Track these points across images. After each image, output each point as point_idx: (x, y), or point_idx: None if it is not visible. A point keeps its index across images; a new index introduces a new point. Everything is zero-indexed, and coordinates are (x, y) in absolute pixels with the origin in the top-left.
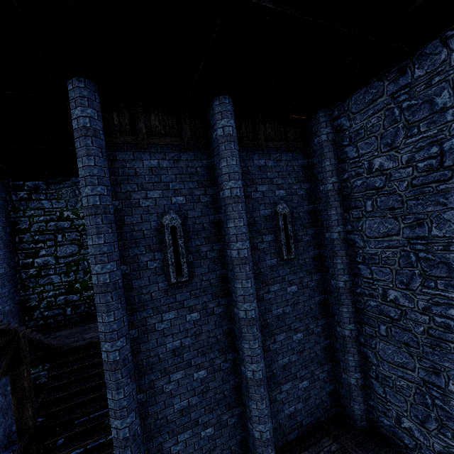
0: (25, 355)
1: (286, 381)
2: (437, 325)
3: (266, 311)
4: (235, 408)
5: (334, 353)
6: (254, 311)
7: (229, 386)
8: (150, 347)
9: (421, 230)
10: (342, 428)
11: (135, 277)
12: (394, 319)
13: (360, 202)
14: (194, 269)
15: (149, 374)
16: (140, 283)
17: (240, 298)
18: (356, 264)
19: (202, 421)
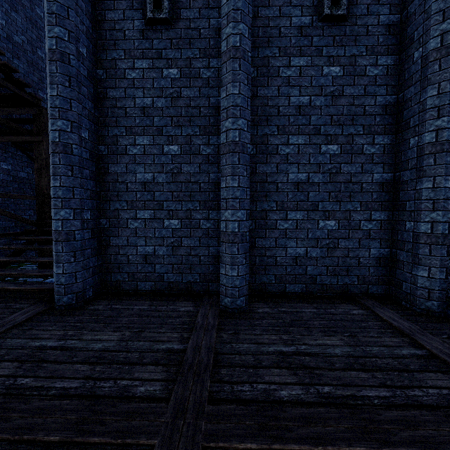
0: (47, 132)
1: (297, 207)
2: None
3: (279, 93)
4: (213, 211)
5: (398, 194)
6: (239, 36)
7: (208, 180)
8: (117, 96)
9: None
10: (386, 306)
11: (109, 7)
12: None
13: None
14: (179, 10)
15: (113, 127)
16: (114, 16)
17: (223, 21)
18: None
19: (167, 207)
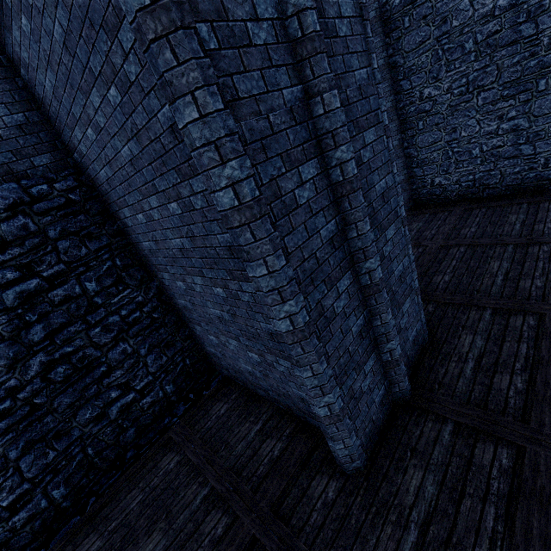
0: None
1: None
2: (455, 97)
3: None
4: None
5: None
6: None
7: None
8: None
9: (446, 26)
10: None
11: None
12: (428, 111)
13: (399, 22)
14: None
15: None
16: None
17: None
18: (398, 83)
19: None
